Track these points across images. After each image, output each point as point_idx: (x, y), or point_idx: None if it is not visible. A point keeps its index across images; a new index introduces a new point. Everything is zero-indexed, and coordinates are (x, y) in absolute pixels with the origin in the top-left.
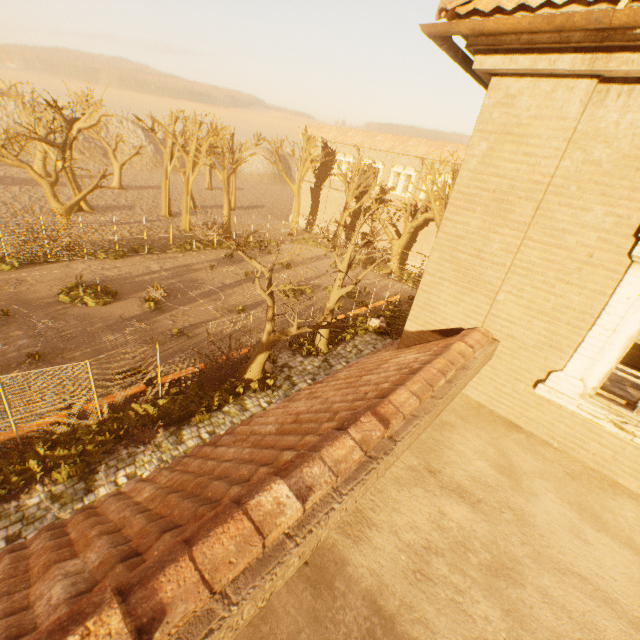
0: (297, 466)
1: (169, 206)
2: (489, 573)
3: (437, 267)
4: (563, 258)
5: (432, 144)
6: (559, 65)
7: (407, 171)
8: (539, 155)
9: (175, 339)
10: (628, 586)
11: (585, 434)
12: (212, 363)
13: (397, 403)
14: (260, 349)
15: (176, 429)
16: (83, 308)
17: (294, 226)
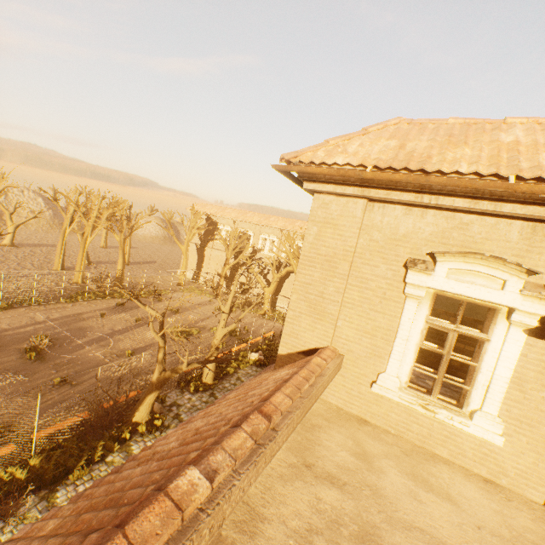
0: (204, 456)
1: (63, 261)
2: (358, 541)
3: (296, 305)
4: (371, 295)
5: (287, 220)
6: (347, 191)
7: (271, 237)
8: (346, 236)
9: (56, 389)
10: (451, 530)
11: (408, 418)
12: (97, 409)
13: (276, 403)
14: (150, 389)
15: (48, 492)
16: None
17: (182, 277)
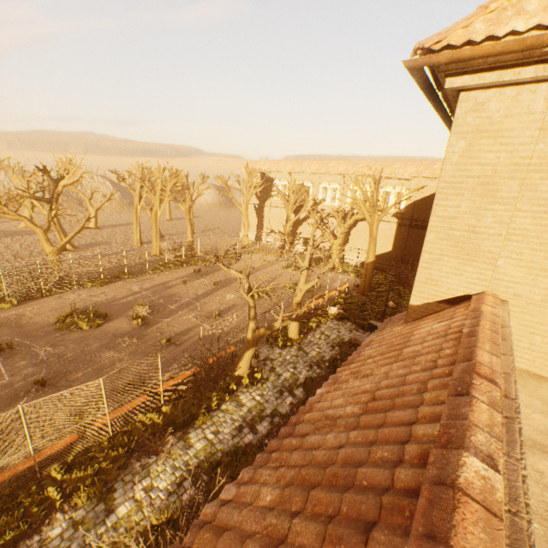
0: (461, 436)
1: (140, 237)
2: None
3: (434, 246)
4: None
5: (349, 163)
6: (523, 75)
7: (332, 186)
8: (515, 143)
9: (165, 348)
10: None
11: None
12: (204, 365)
13: (486, 363)
14: (247, 346)
15: (182, 434)
16: (79, 332)
17: (246, 240)
